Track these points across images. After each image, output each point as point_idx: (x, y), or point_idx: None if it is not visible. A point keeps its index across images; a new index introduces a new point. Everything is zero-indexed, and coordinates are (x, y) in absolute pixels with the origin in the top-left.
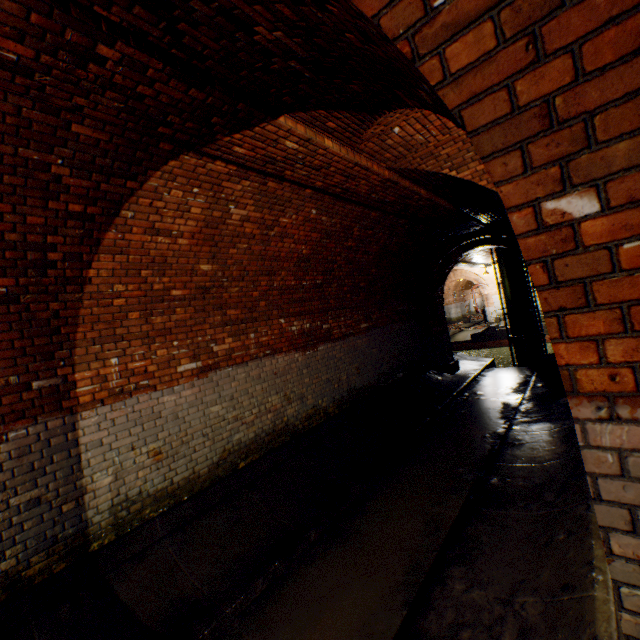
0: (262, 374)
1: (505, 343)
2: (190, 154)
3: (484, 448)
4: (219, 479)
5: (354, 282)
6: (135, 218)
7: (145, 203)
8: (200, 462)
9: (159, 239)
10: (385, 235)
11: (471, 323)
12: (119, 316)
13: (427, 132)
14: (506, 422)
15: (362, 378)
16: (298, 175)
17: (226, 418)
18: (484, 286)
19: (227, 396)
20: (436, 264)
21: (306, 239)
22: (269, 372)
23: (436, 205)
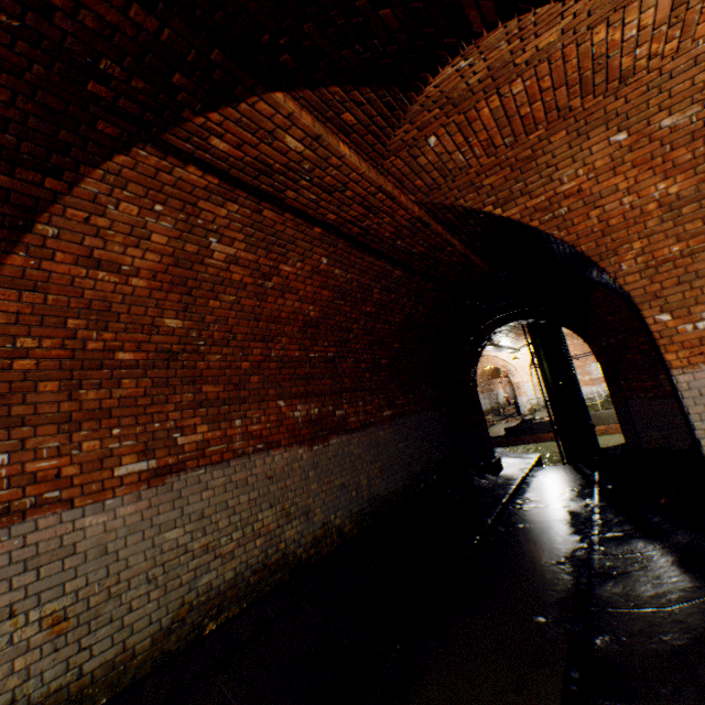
0: (250, 478)
1: (544, 438)
2: (148, 148)
3: (566, 581)
4: (169, 657)
5: (374, 358)
6: (60, 238)
7: (77, 217)
8: (138, 629)
9: (100, 275)
10: (410, 302)
11: (502, 416)
12: (21, 386)
13: (469, 149)
14: (583, 539)
15: (387, 482)
16: (304, 199)
17: (189, 549)
18: (514, 373)
19: (194, 513)
20: (467, 341)
21: (314, 297)
22: (261, 475)
23: (471, 263)
